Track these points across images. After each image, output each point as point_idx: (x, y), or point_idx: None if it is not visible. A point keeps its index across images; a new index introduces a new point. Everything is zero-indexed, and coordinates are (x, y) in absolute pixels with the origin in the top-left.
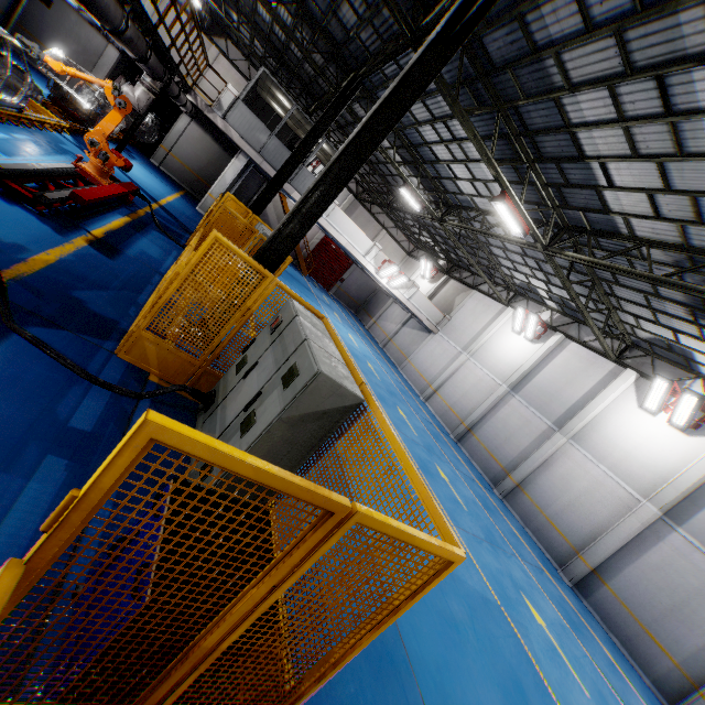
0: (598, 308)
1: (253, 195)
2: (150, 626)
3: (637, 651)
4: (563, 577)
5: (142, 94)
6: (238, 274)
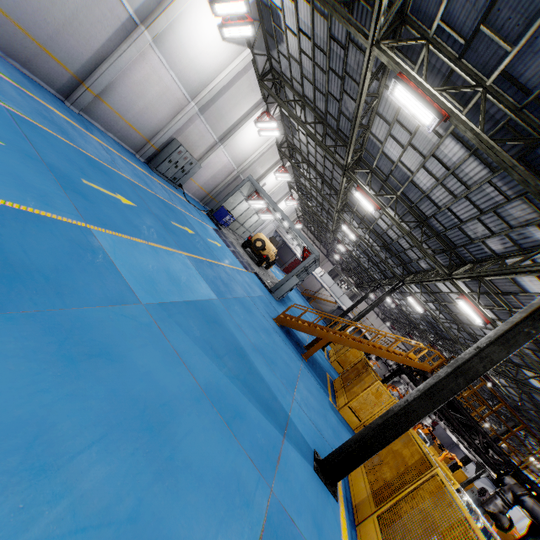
0: None
1: None
2: None
3: None
4: None
5: (404, 392)
6: (463, 477)
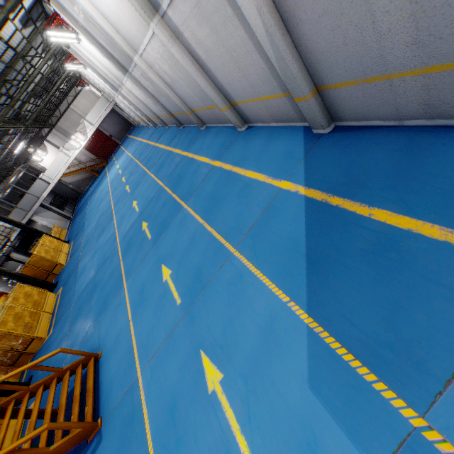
0: (25, 66)
1: (69, 187)
2: (4, 355)
3: (190, 121)
4: (180, 129)
5: None
6: None
